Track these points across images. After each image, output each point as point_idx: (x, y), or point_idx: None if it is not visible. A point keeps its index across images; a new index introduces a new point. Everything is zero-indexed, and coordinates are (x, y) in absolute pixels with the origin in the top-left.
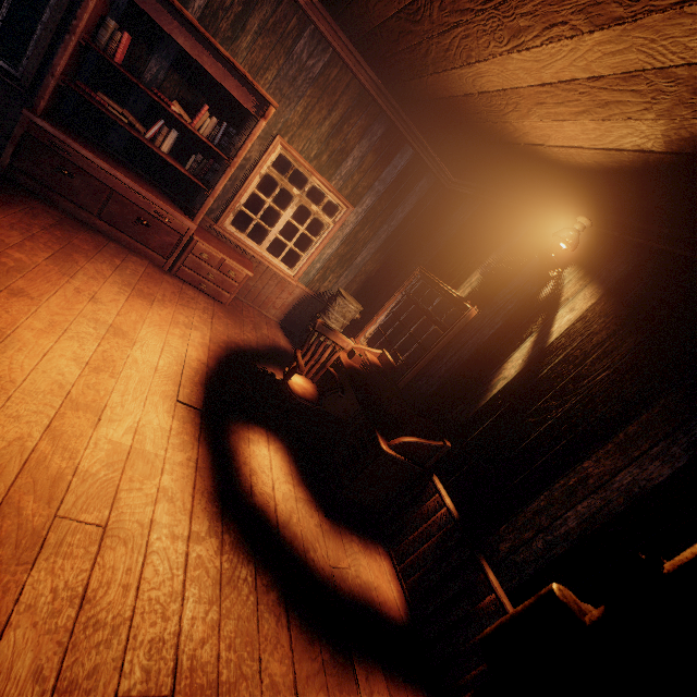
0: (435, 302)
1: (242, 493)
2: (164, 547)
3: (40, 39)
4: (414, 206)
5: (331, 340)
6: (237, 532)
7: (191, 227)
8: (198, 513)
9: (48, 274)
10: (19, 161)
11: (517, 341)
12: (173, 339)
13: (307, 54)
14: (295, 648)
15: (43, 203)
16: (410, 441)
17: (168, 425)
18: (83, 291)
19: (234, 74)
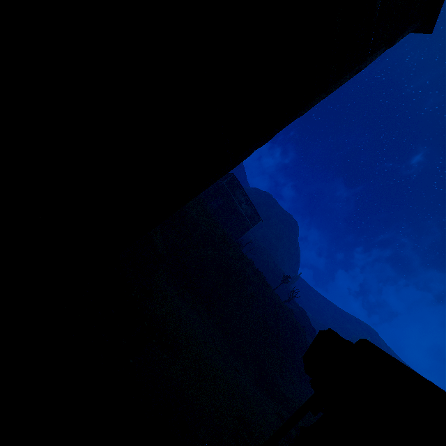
0: None
1: None
2: None
3: None
4: None
5: None
6: None
7: None
8: None
9: None
10: None
11: None
12: None
13: None
14: None
15: None
16: None
17: None
18: None
19: None
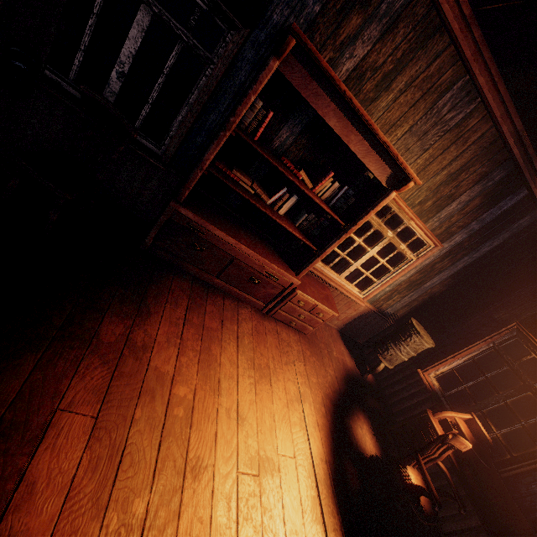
0: None
1: None
2: None
3: (185, 120)
4: (504, 240)
5: (449, 442)
6: None
7: (295, 282)
8: None
9: (206, 406)
10: (159, 240)
11: None
12: (297, 435)
13: (449, 107)
14: None
15: (176, 275)
16: None
17: None
18: (231, 411)
19: (377, 149)
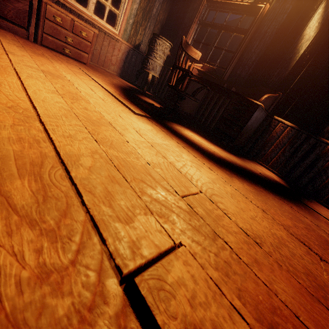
0: (226, 18)
1: (210, 154)
2: (231, 190)
3: None
4: None
5: (189, 54)
6: (232, 171)
7: None
8: (215, 168)
9: None
10: None
11: (310, 12)
12: (88, 81)
13: None
14: (298, 210)
15: None
16: (269, 96)
17: (148, 127)
18: None
19: None
